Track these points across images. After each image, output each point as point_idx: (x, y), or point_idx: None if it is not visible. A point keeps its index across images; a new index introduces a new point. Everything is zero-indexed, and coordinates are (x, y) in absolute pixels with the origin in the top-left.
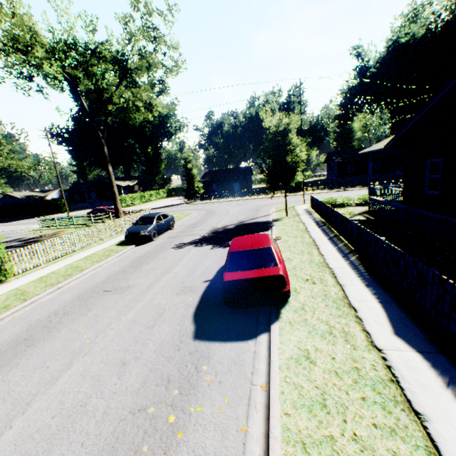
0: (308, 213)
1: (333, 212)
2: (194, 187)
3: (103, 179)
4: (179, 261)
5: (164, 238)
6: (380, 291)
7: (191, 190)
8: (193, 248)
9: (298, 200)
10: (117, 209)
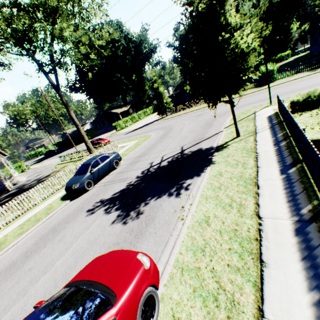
0: (271, 126)
1: (310, 150)
2: (163, 104)
3: (107, 111)
4: (60, 256)
5: (100, 185)
6: None
7: (161, 107)
8: (100, 216)
9: (265, 98)
10: (88, 147)
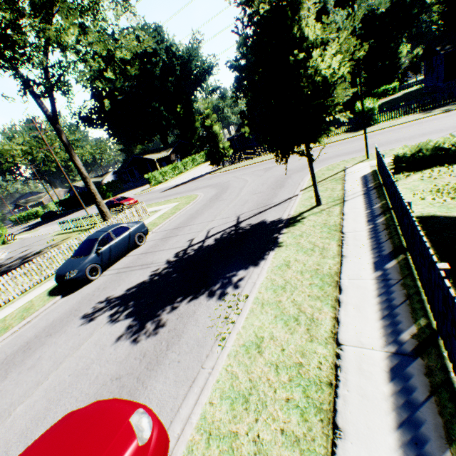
0: (365, 192)
1: (417, 239)
2: (219, 149)
3: (137, 156)
4: (26, 396)
5: (111, 272)
6: None
7: (216, 154)
8: (101, 326)
9: (361, 148)
10: (101, 210)
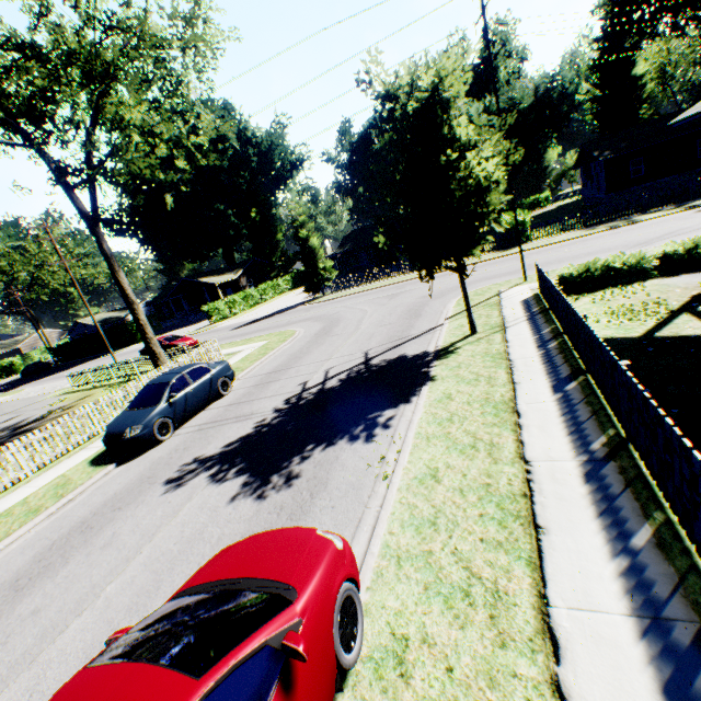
0: (529, 317)
1: (597, 348)
2: (318, 270)
3: (189, 279)
4: (114, 574)
5: (189, 430)
6: None
7: (313, 277)
8: (200, 488)
9: (515, 269)
10: (152, 351)
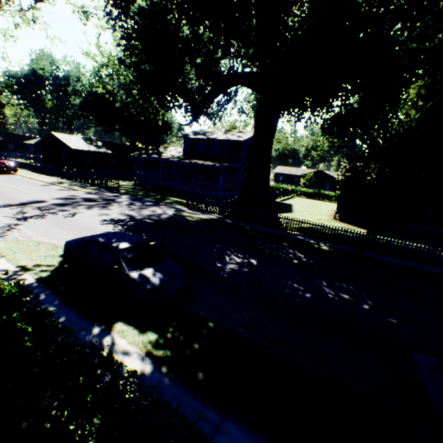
0: None
1: (18, 162)
2: None
3: None
4: None
5: None
6: (37, 173)
7: None
8: None
9: None
10: None
